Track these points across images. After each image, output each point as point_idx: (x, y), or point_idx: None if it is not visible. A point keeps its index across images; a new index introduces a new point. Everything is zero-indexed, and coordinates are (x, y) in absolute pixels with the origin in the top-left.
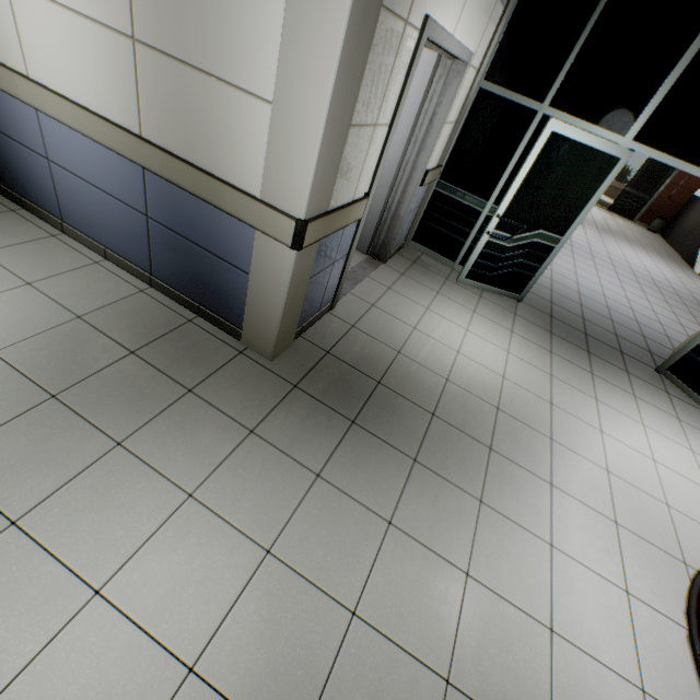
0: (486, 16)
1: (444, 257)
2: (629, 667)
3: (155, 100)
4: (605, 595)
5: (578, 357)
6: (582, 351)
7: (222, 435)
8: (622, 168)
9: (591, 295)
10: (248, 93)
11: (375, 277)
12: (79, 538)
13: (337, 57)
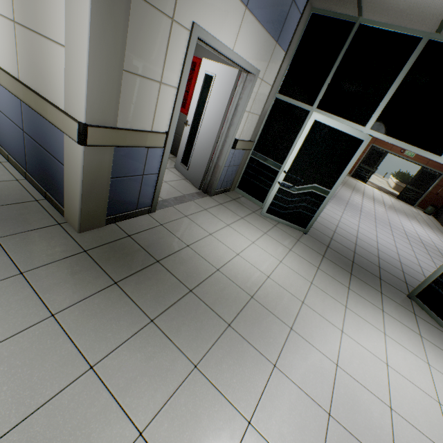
0: (267, 51)
1: (256, 199)
2: None
3: (23, 56)
4: None
5: (340, 275)
6: (345, 272)
7: None
8: (410, 178)
9: (366, 240)
10: (57, 43)
11: (199, 202)
12: None
13: (88, 10)
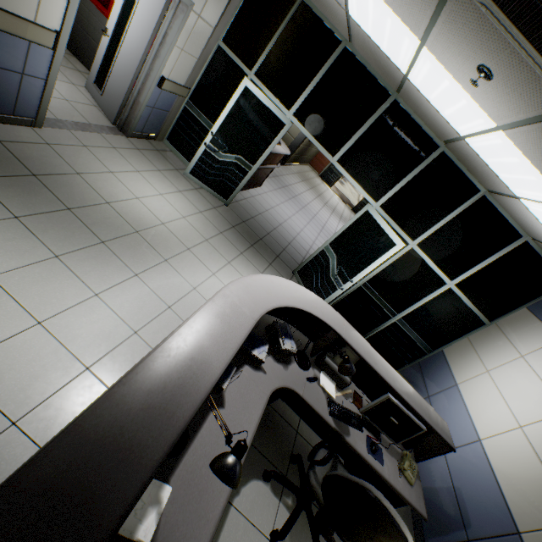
0: None
1: (185, 159)
2: (90, 357)
3: None
4: (114, 327)
5: (241, 243)
6: (247, 243)
7: None
8: None
9: (288, 229)
10: None
11: (108, 137)
12: None
13: None
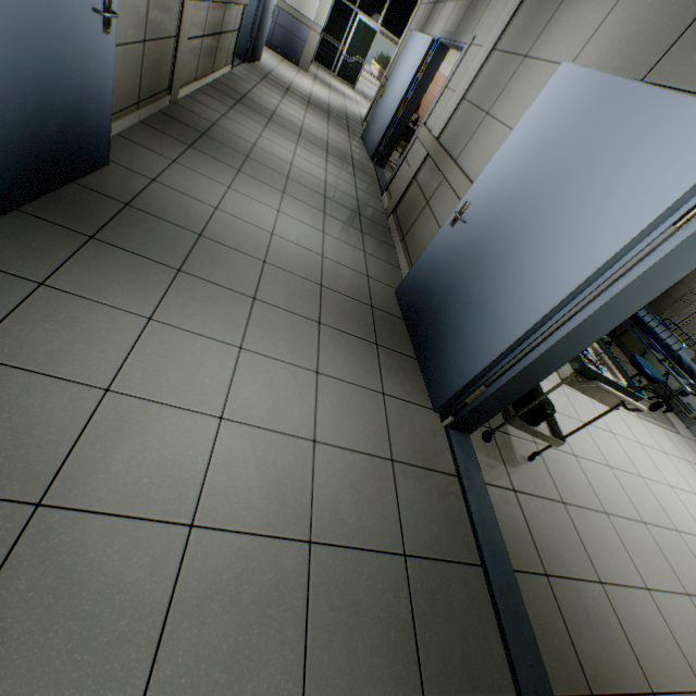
0: None
1: (327, 69)
2: None
3: None
4: None
5: None
6: None
7: (311, 80)
8: None
9: None
10: None
11: (312, 67)
12: (306, 81)
13: None
